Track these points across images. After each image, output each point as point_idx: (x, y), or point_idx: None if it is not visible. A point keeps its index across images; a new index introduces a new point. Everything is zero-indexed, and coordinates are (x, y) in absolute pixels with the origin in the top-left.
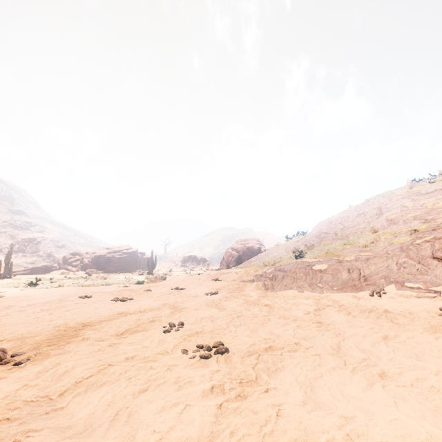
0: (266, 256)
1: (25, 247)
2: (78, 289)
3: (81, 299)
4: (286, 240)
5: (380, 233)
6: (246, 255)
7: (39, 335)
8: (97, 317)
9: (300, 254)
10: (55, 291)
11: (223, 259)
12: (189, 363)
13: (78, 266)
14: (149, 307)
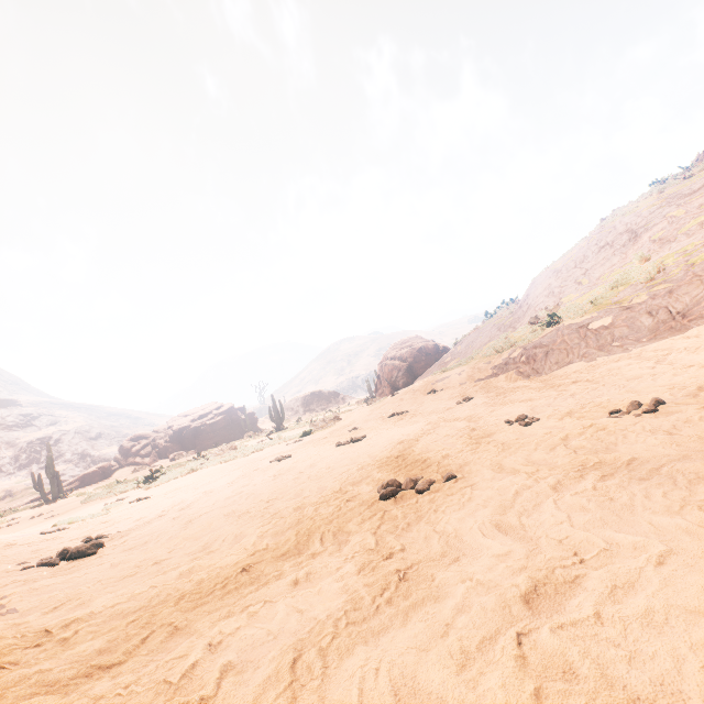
0: (470, 347)
1: (38, 454)
2: (234, 463)
3: (285, 460)
4: (485, 319)
5: (656, 259)
6: (419, 361)
7: (368, 476)
8: (385, 451)
9: (551, 320)
10: (207, 474)
11: (379, 379)
12: (650, 417)
13: (152, 455)
14: (421, 430)
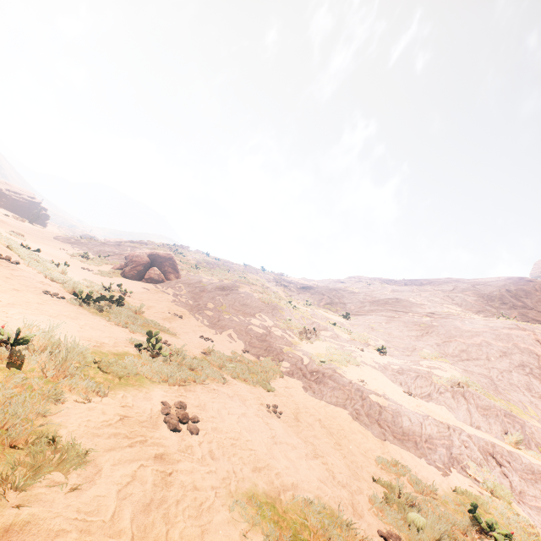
0: None
1: None
2: None
3: None
4: None
5: None
6: None
7: None
8: None
9: (81, 238)
10: None
11: None
12: None
13: None
14: None
